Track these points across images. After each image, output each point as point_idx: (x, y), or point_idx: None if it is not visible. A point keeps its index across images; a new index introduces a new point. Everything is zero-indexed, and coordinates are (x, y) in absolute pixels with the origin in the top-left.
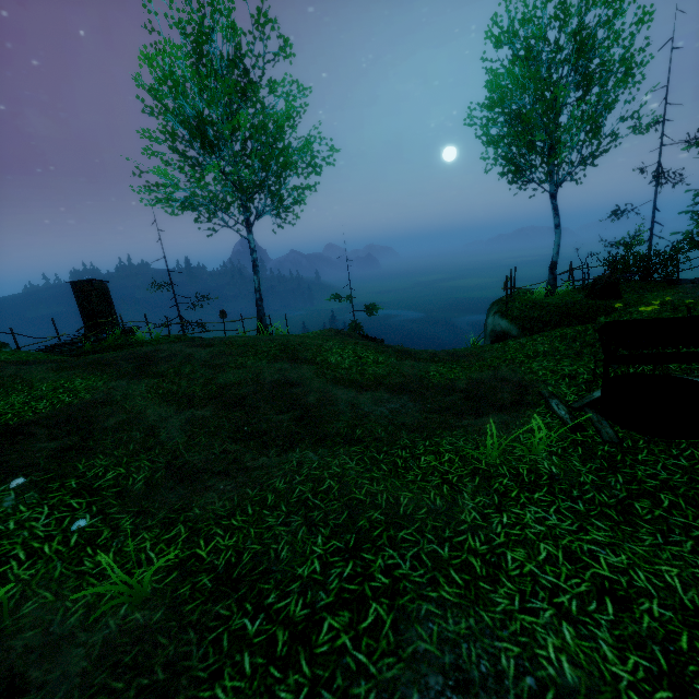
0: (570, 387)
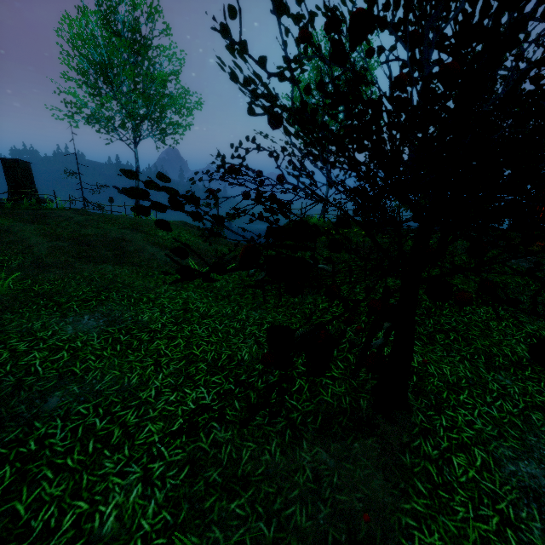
0: None
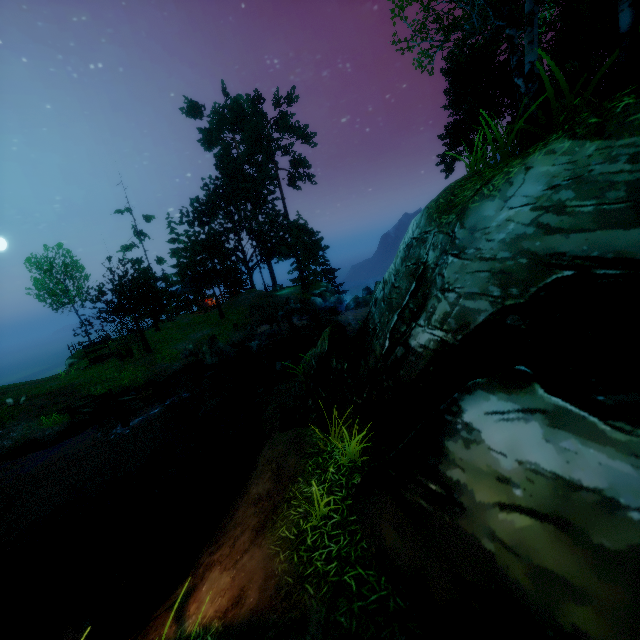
0: (87, 364)
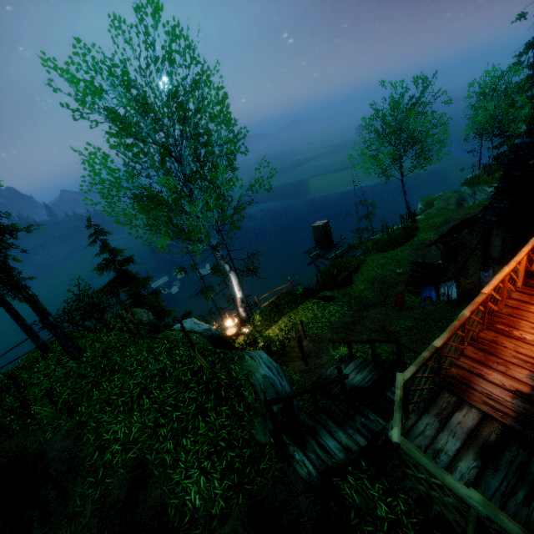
0: None
